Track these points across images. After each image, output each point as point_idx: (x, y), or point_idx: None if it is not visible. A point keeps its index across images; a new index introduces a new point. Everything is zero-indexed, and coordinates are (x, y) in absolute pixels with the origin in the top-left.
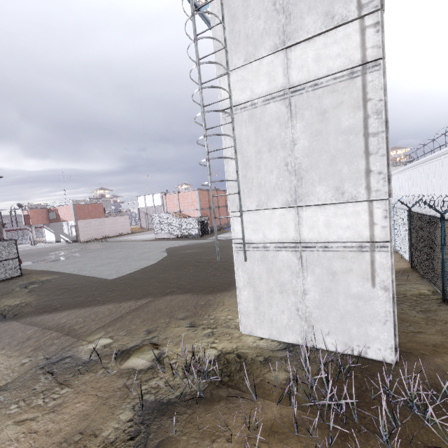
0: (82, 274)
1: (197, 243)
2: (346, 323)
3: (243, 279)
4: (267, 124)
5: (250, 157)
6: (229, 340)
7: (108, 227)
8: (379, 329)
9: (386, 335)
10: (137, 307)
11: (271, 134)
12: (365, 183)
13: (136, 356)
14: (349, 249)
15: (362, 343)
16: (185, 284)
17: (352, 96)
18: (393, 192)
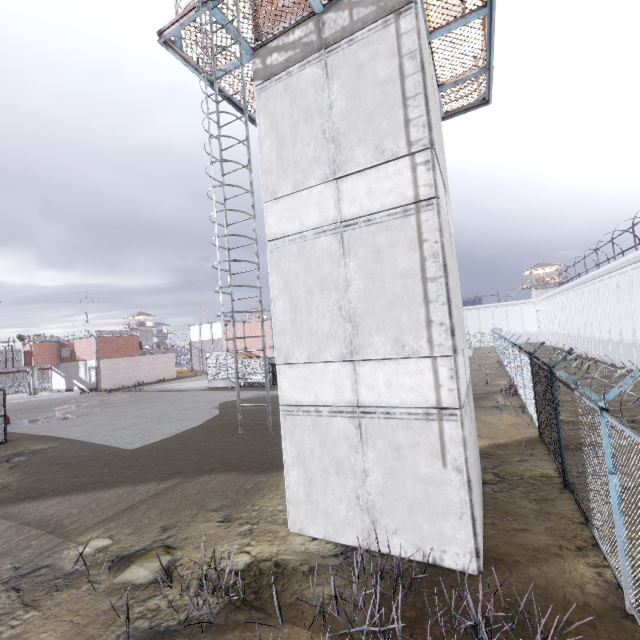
0: (93, 440)
1: (264, 396)
2: (416, 517)
3: (291, 454)
4: (318, 261)
5: (300, 297)
6: (271, 541)
7: (143, 370)
8: (455, 525)
9: (463, 534)
10: (158, 492)
11: (322, 271)
12: (427, 335)
13: (138, 565)
14: (414, 417)
15: (436, 545)
16: (233, 458)
17: (407, 235)
18: (544, 323)
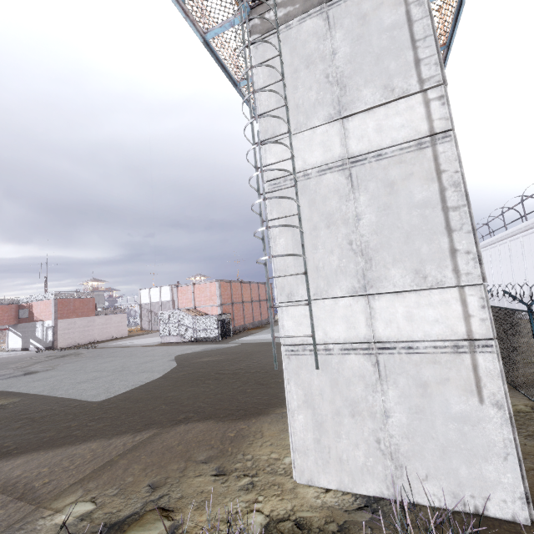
0: (56, 394)
1: (216, 349)
2: (451, 460)
3: (297, 397)
4: (324, 197)
5: (304, 234)
6: (280, 496)
7: (97, 329)
8: (499, 467)
9: (510, 477)
10: (135, 445)
11: (329, 207)
12: (452, 264)
13: None
14: (442, 350)
15: (477, 491)
16: (205, 406)
17: (423, 167)
18: None
